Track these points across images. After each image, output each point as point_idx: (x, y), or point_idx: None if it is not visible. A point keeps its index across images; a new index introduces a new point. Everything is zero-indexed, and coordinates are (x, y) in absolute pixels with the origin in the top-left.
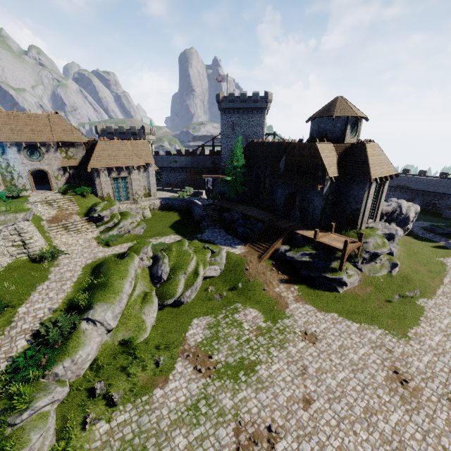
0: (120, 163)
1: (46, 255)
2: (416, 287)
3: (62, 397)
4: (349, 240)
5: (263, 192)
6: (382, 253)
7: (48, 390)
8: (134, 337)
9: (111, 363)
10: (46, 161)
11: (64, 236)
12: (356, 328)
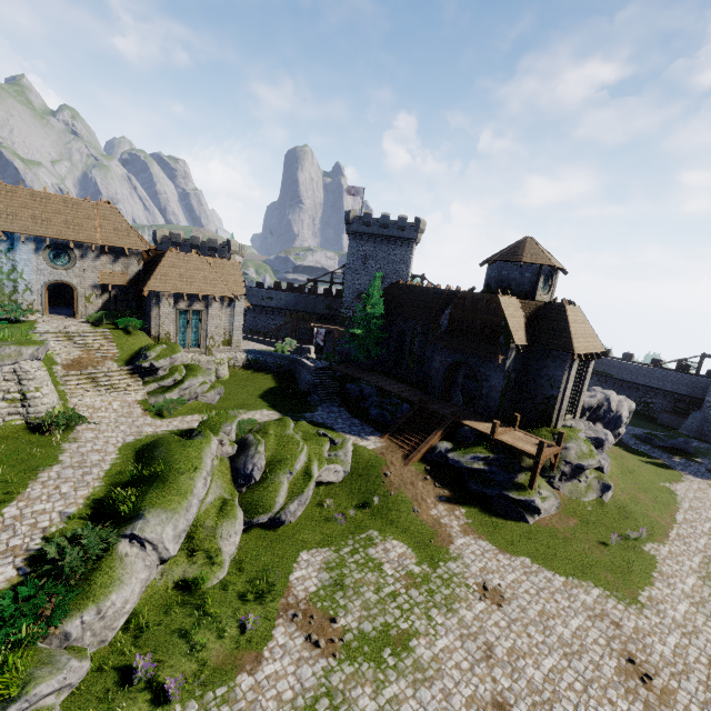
0: (196, 288)
1: (58, 421)
2: (640, 524)
3: (77, 679)
4: (546, 441)
5: (408, 357)
6: (589, 466)
7: (56, 663)
8: (203, 575)
9: (162, 621)
10: (78, 271)
11: (89, 393)
12: (562, 584)
